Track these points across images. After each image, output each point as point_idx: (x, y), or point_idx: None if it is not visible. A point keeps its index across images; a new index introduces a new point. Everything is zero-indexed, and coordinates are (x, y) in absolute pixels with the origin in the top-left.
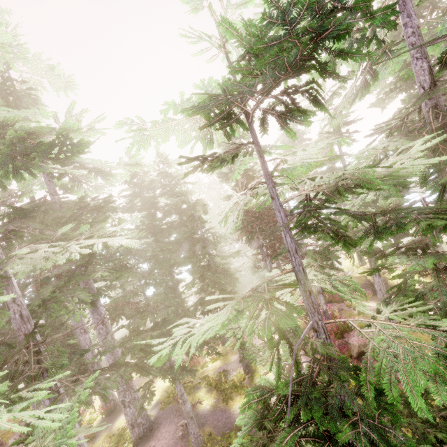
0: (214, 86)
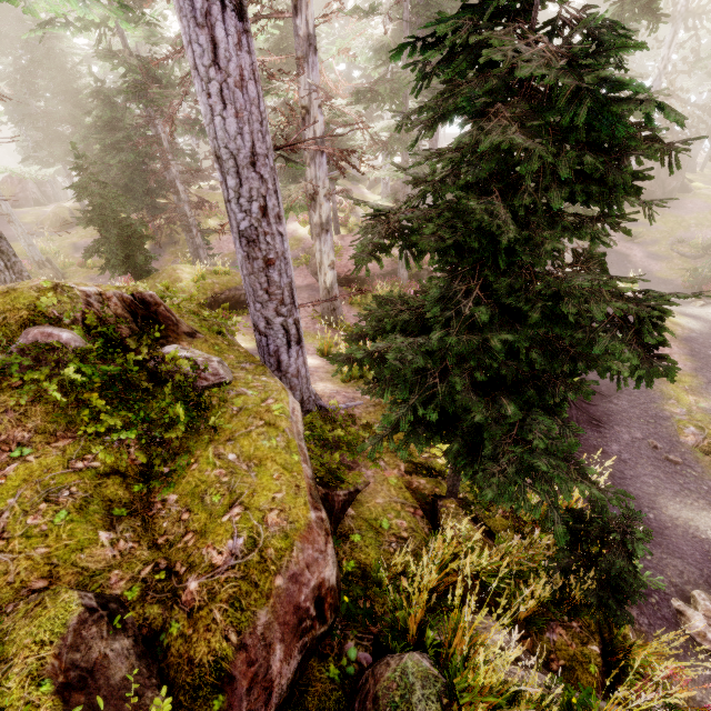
0: None
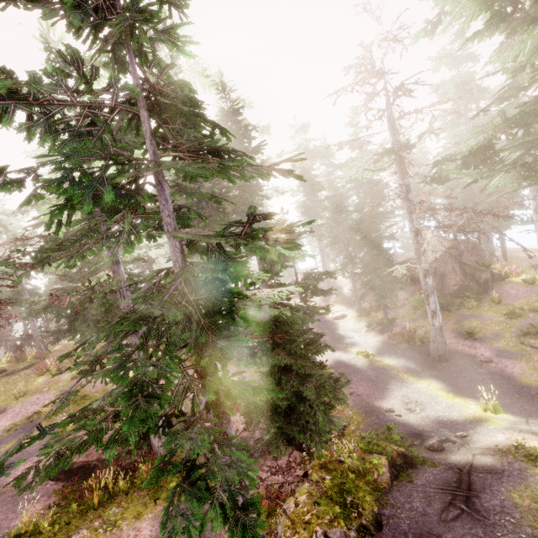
0: None
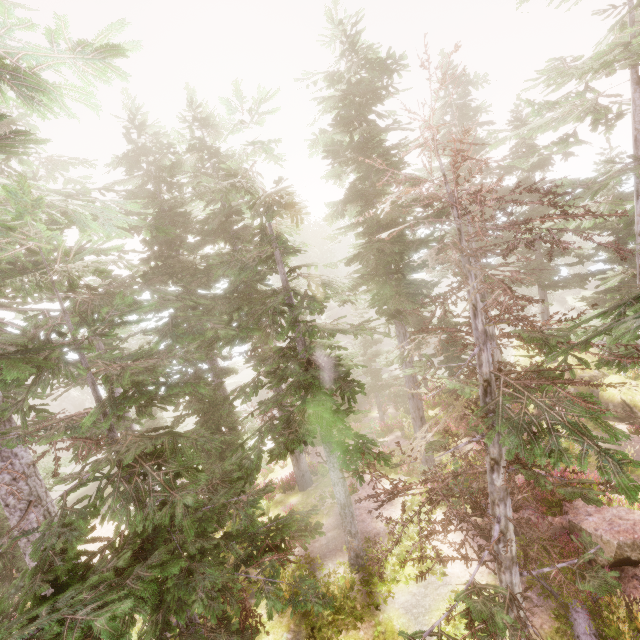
0: None
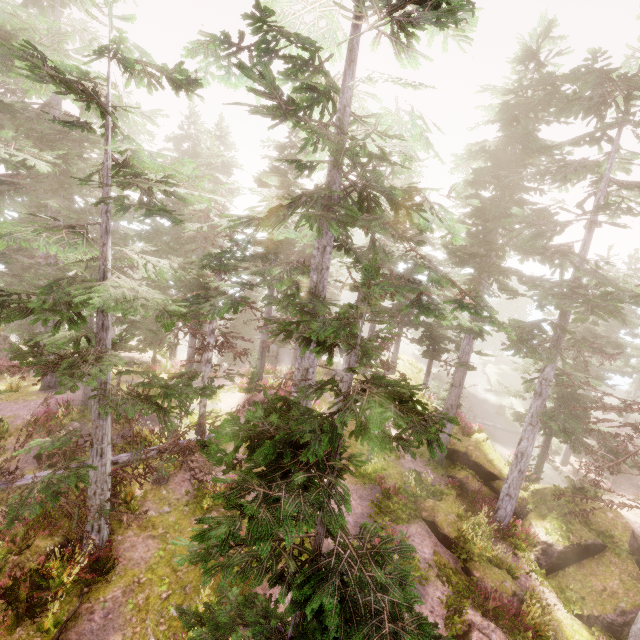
0: (71, 68)
